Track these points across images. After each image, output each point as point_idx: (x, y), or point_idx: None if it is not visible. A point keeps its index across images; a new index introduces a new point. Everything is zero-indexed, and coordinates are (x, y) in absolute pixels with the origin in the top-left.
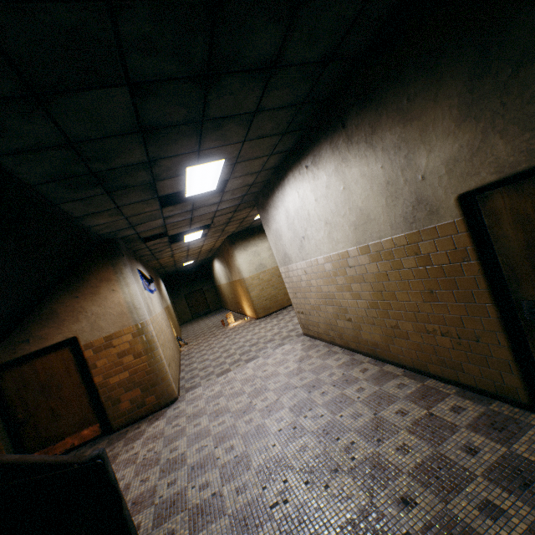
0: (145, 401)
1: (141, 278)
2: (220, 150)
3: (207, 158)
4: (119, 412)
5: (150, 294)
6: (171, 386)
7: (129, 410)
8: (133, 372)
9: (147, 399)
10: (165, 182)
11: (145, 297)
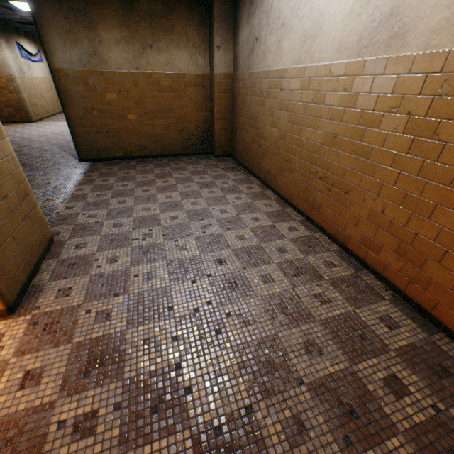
0: (16, 116)
1: (20, 49)
2: (22, 0)
3: (18, 1)
4: (3, 115)
5: (31, 63)
6: (31, 115)
7: (8, 117)
8: (9, 99)
9: (17, 116)
10: (1, 3)
11: (20, 62)
